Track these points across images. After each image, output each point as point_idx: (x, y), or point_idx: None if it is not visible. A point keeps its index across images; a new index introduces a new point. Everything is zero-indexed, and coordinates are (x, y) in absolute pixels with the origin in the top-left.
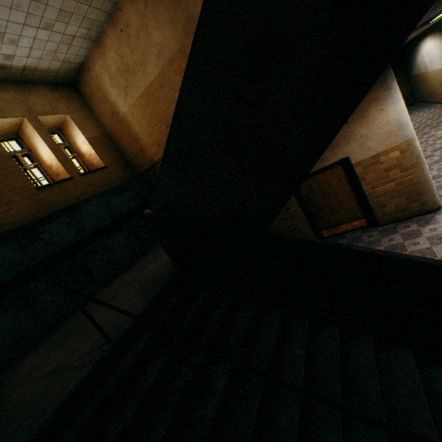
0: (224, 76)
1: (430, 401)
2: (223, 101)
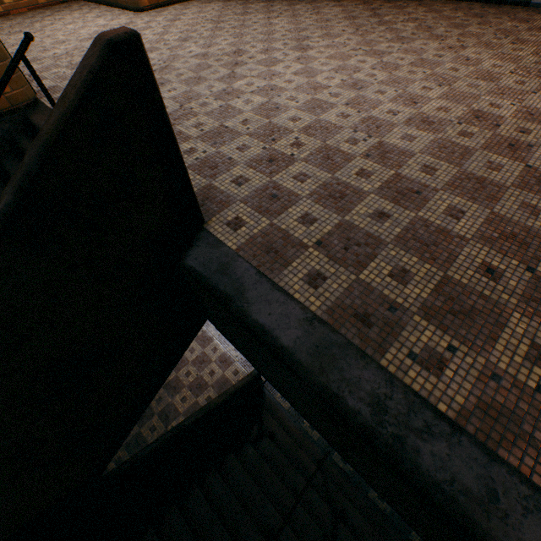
0: (3, 415)
1: (250, 473)
2: (3, 438)
